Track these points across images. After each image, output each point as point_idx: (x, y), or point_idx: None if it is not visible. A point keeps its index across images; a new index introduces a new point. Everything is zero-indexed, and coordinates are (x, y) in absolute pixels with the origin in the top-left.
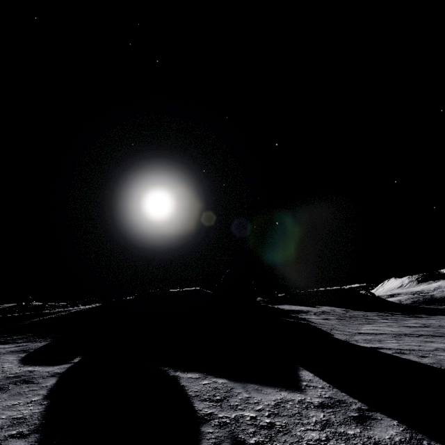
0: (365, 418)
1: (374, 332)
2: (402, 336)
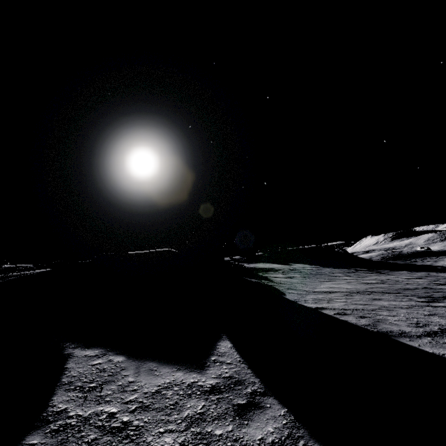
0: (250, 408)
1: (329, 290)
2: (354, 294)
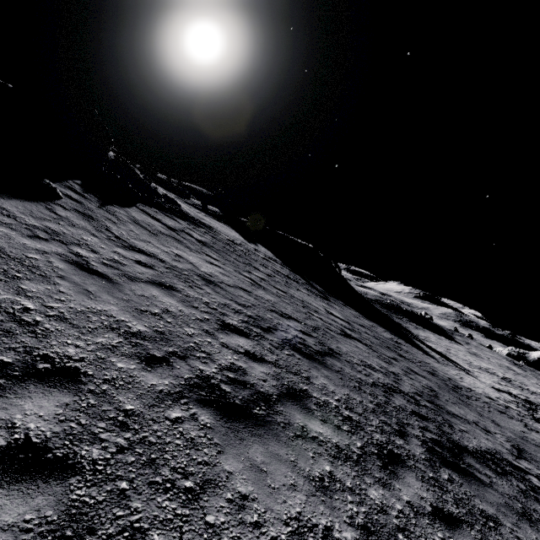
0: None
1: (156, 252)
2: (167, 270)
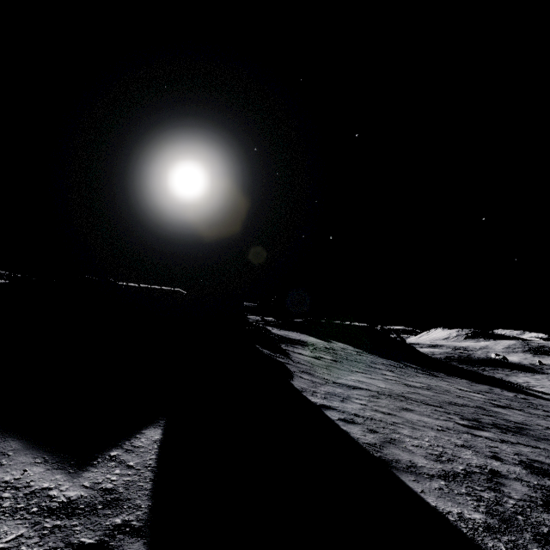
0: None
1: (356, 384)
2: (383, 396)
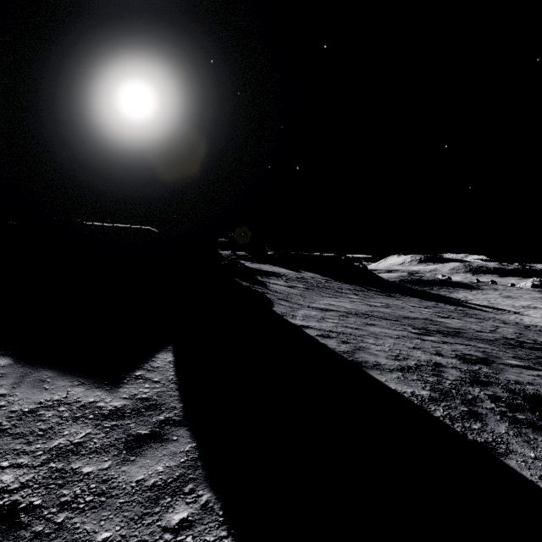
0: (150, 440)
1: (327, 307)
2: (351, 315)
